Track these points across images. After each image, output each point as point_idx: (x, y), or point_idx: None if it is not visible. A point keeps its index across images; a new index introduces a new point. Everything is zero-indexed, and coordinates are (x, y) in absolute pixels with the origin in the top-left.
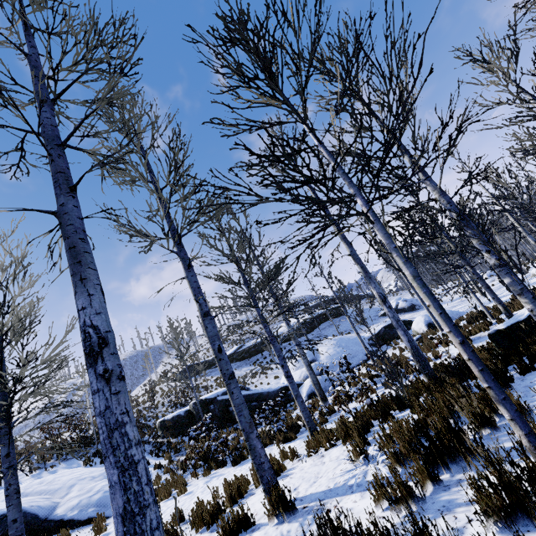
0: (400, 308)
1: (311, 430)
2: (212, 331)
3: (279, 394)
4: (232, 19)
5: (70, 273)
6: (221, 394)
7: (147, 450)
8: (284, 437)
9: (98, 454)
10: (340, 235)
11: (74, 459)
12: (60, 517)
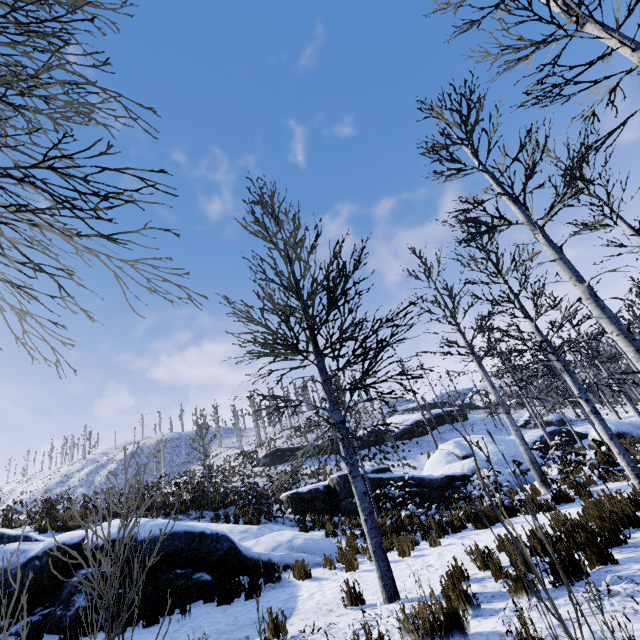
0: (546, 421)
1: (639, 476)
2: (611, 311)
3: (444, 484)
4: None
5: None
6: (371, 472)
7: (285, 522)
8: (539, 506)
9: (224, 517)
10: None
11: (188, 520)
12: (267, 555)
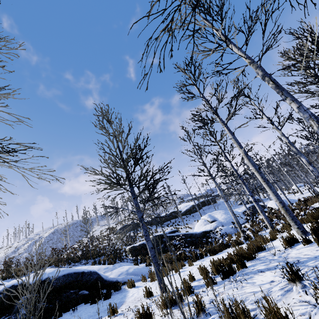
0: (250, 200)
1: (272, 227)
2: (252, 161)
3: (202, 235)
4: (307, 29)
5: (292, 100)
6: (168, 233)
7: (128, 261)
8: (237, 243)
9: (98, 262)
10: (281, 134)
11: (80, 265)
12: (115, 278)
